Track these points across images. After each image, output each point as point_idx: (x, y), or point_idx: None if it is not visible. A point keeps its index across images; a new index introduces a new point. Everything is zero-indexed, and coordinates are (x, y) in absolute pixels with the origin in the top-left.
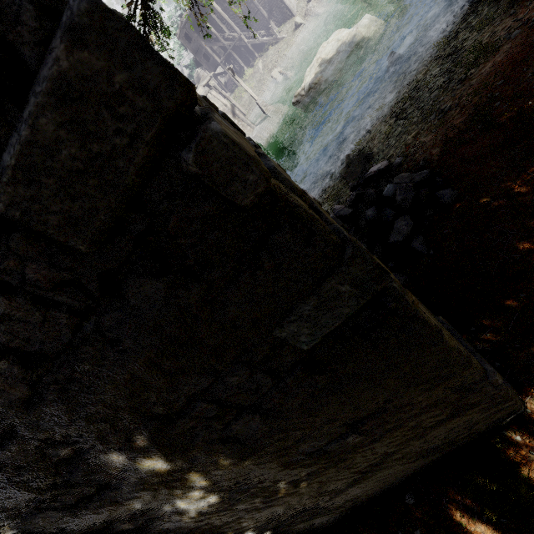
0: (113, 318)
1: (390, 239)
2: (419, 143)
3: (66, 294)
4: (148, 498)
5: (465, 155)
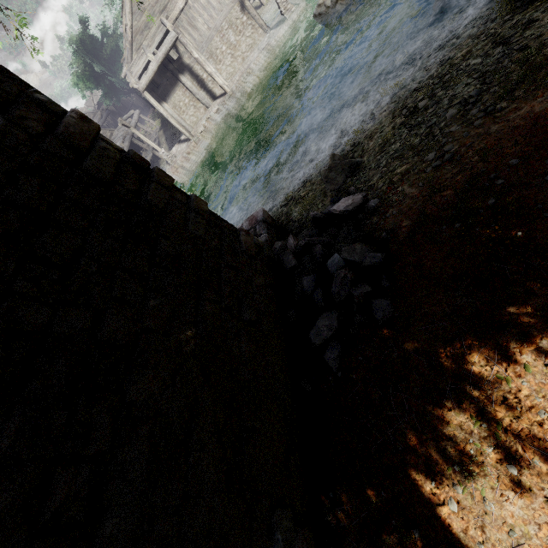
0: None
1: (309, 333)
2: (400, 192)
3: None
4: None
5: (424, 261)
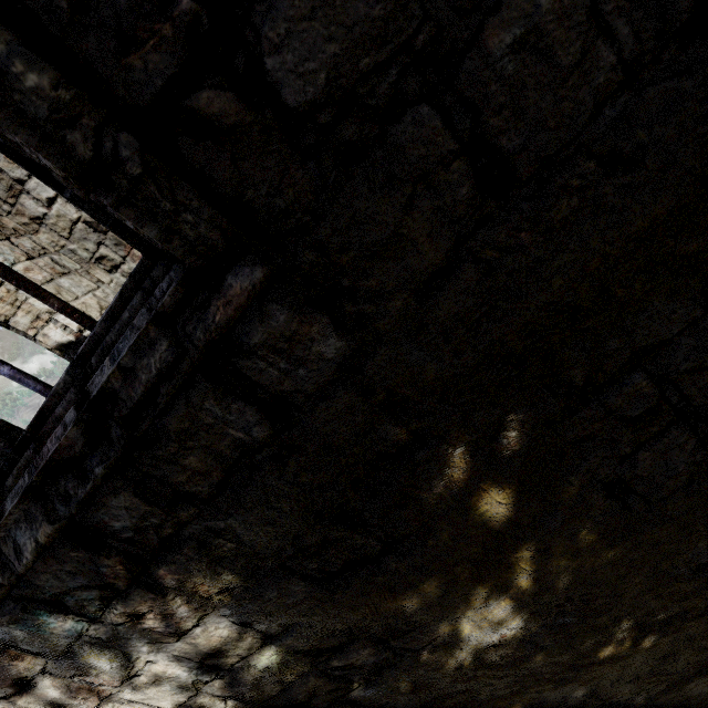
0: (671, 90)
1: None
2: None
3: (642, 4)
4: (434, 596)
5: None
